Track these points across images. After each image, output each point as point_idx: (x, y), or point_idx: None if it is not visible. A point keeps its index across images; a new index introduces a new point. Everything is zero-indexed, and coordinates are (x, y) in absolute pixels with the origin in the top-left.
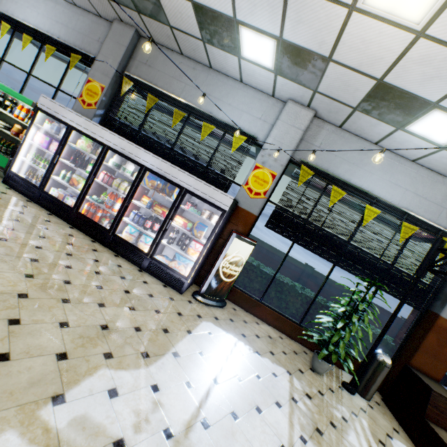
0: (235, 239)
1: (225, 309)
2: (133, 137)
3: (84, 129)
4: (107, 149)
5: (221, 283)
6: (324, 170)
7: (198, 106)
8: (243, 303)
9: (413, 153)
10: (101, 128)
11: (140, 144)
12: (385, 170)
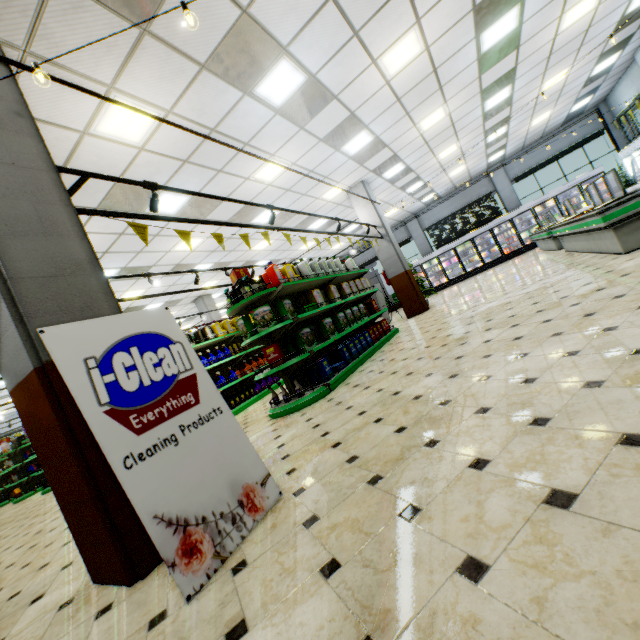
0: None
1: None
2: None
3: None
4: None
5: None
6: (7, 433)
7: None
8: None
9: None
10: None
11: None
12: None
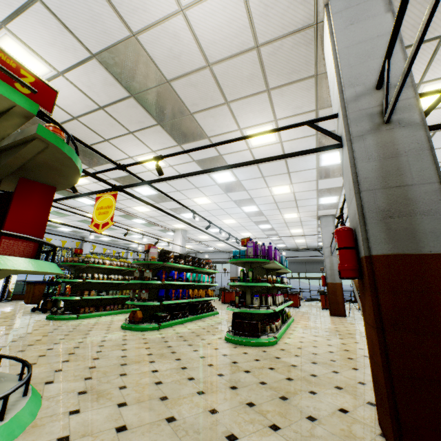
0: (13, 275)
1: (14, 301)
2: None
3: None
4: None
5: (11, 292)
6: None
7: None
8: (16, 298)
9: (60, 231)
10: None
11: None
12: (53, 236)
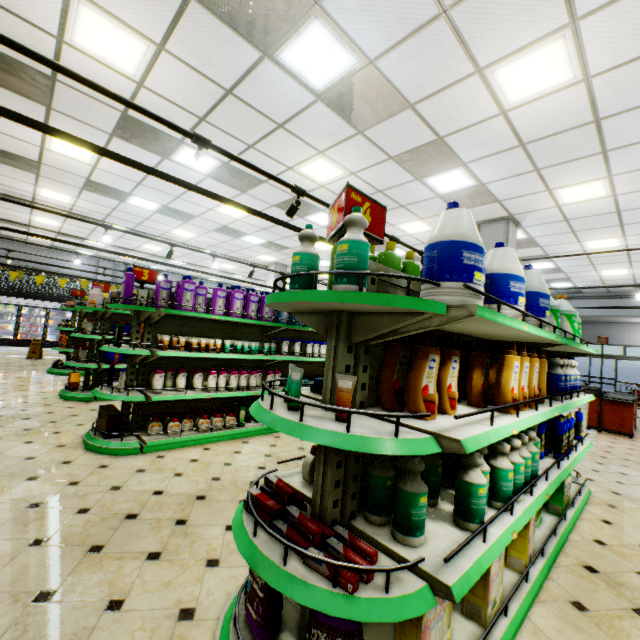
0: None
1: None
2: (15, 294)
3: (1, 301)
4: (22, 307)
5: None
6: None
7: (50, 269)
8: None
9: None
10: (13, 298)
11: (23, 297)
12: None
